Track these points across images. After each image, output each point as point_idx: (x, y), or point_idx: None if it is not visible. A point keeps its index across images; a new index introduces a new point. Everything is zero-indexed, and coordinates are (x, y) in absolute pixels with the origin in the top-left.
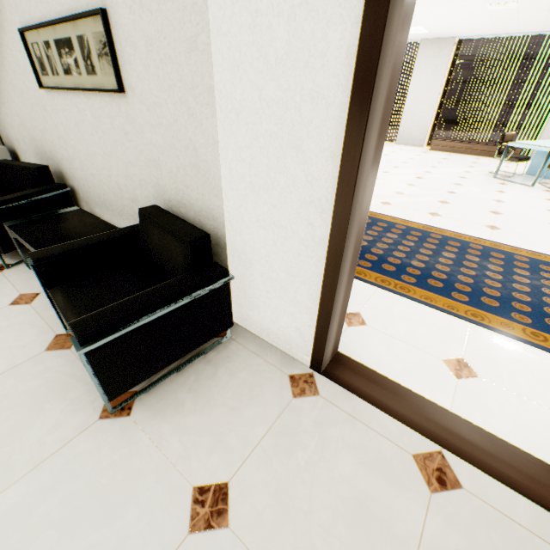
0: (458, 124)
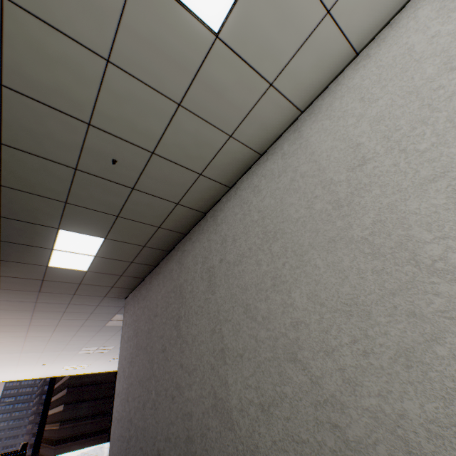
0: (88, 436)
